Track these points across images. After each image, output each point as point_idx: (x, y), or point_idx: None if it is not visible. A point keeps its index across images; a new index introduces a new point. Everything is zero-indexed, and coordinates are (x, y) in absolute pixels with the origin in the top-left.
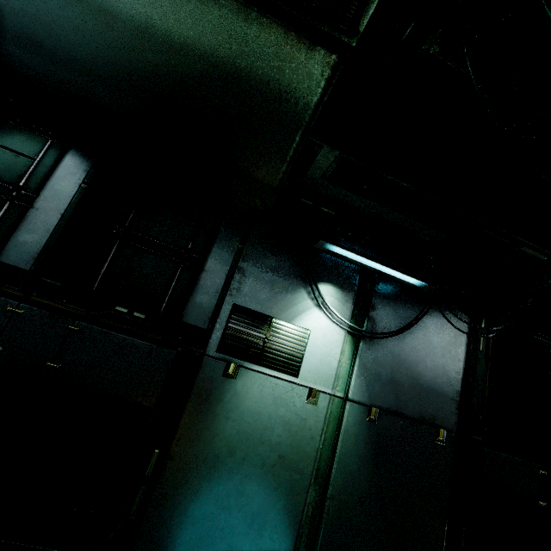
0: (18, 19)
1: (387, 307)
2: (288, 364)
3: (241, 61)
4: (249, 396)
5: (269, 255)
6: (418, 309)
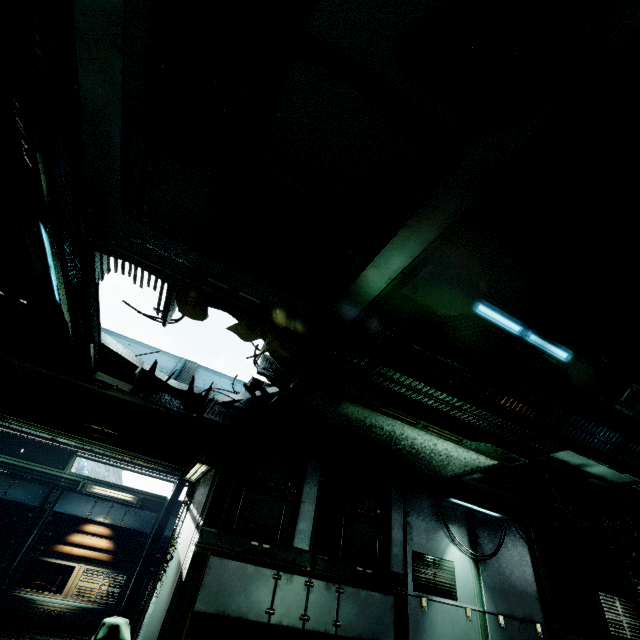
0: (367, 435)
1: (484, 534)
2: (450, 591)
3: (463, 457)
4: (437, 622)
5: (419, 508)
6: (499, 531)
